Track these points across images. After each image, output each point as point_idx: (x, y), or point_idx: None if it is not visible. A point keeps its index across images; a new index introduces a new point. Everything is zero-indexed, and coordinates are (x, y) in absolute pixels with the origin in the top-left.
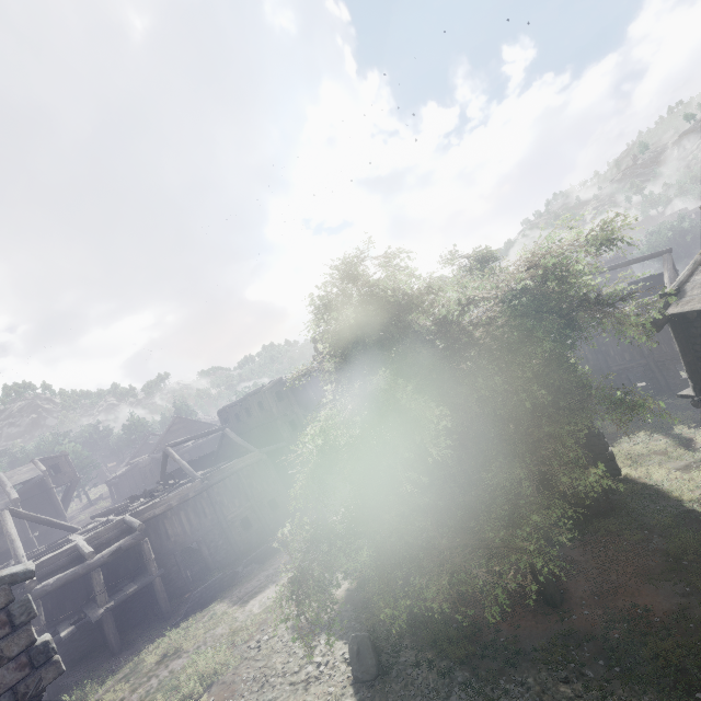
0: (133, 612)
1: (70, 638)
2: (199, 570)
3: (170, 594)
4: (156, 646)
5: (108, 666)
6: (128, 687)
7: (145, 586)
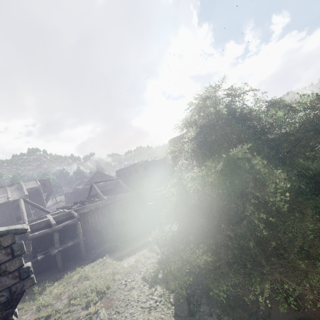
0: (69, 254)
1: (42, 259)
2: (100, 240)
3: (86, 249)
4: (78, 272)
5: (56, 276)
6: (64, 288)
7: (76, 243)
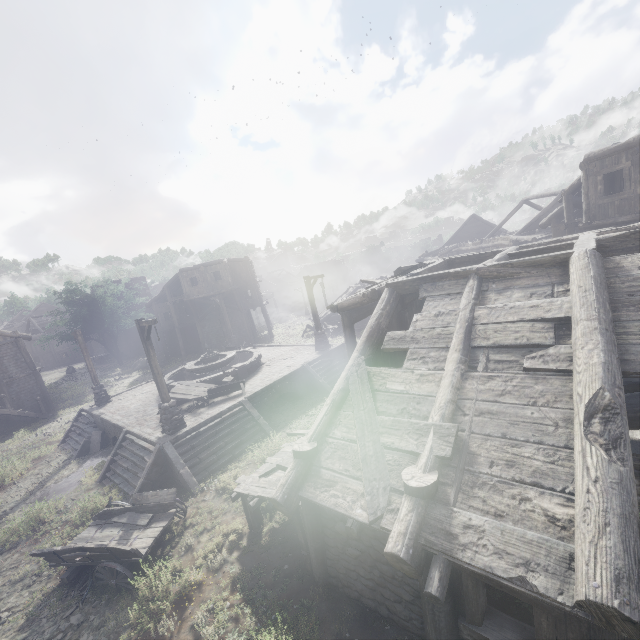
0: None
1: None
2: None
3: None
4: None
5: None
6: None
7: None
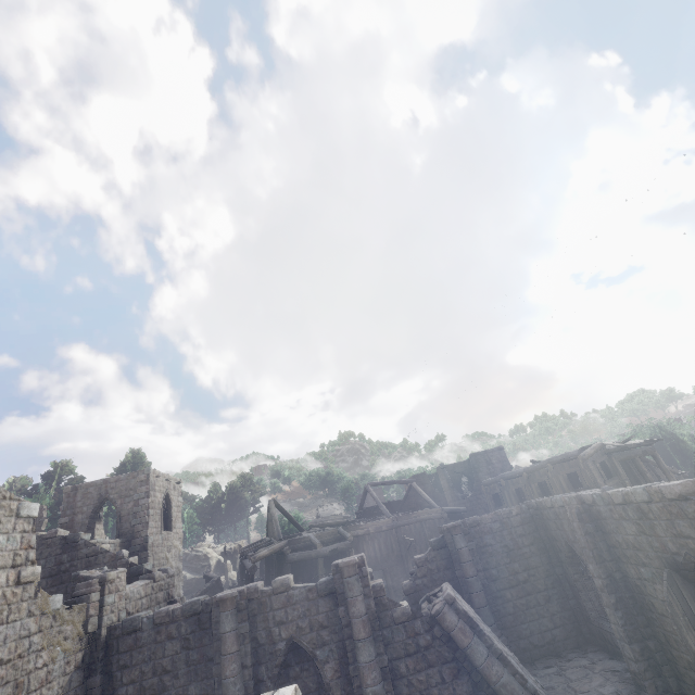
0: None
1: None
2: None
3: None
4: None
5: None
6: None
7: None
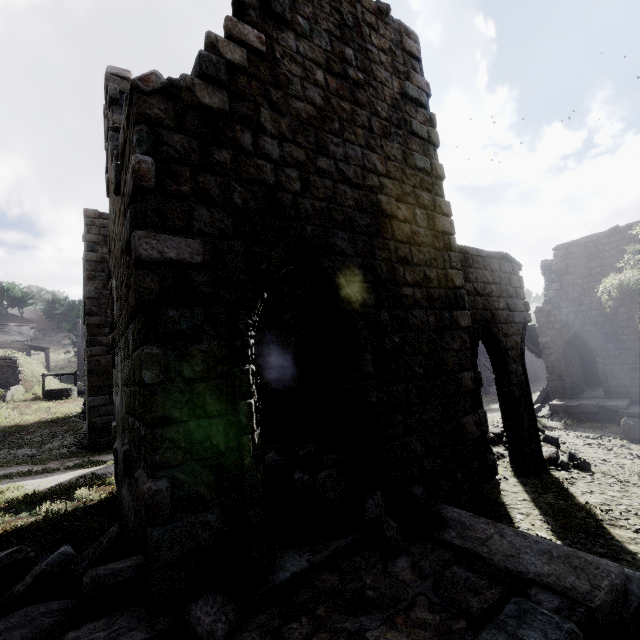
0: None
1: None
2: None
3: None
4: None
5: None
6: None
7: None
